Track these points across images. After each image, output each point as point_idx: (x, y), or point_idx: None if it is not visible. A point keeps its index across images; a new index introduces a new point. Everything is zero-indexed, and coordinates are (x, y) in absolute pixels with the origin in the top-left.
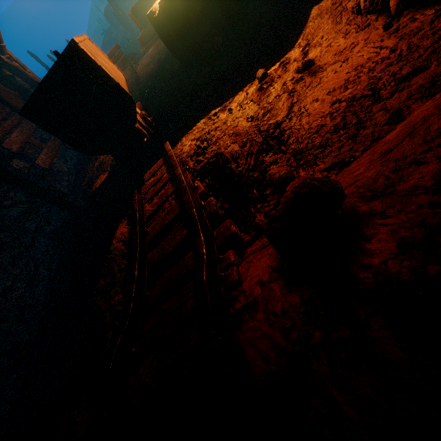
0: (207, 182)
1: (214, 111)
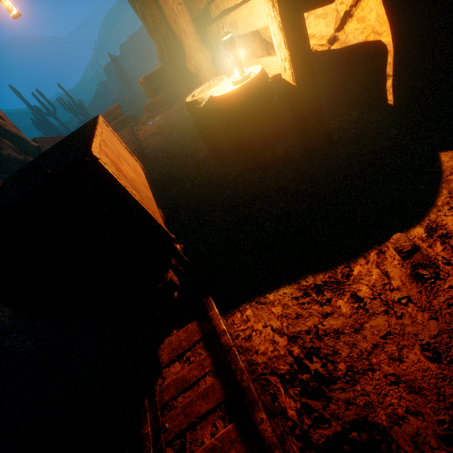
0: None
1: (311, 278)
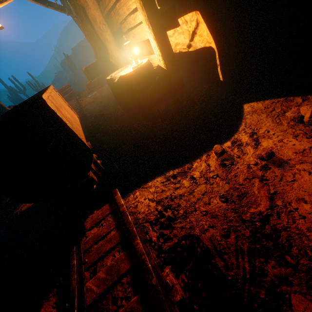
0: (184, 281)
1: (171, 171)
